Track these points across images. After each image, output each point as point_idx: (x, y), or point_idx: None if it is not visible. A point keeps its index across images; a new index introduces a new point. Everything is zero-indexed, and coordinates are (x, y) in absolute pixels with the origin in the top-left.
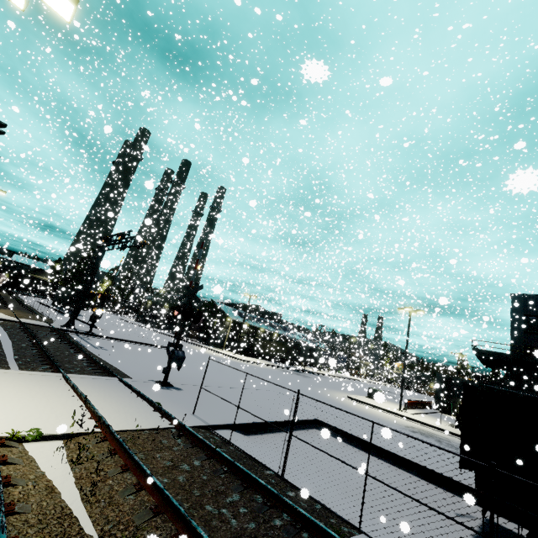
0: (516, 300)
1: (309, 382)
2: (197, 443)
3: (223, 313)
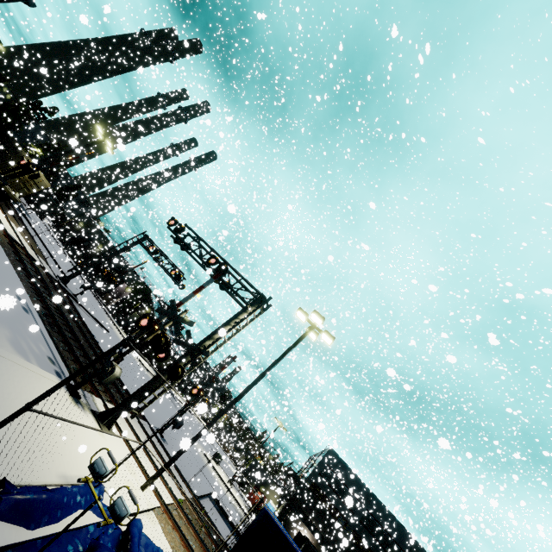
0: (330, 453)
1: None
2: (206, 516)
3: (148, 302)
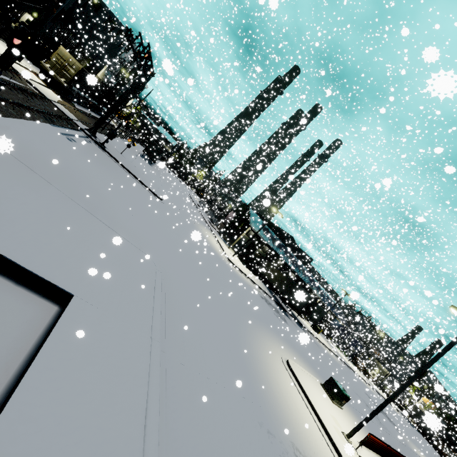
0: None
1: (271, 319)
2: None
3: None
